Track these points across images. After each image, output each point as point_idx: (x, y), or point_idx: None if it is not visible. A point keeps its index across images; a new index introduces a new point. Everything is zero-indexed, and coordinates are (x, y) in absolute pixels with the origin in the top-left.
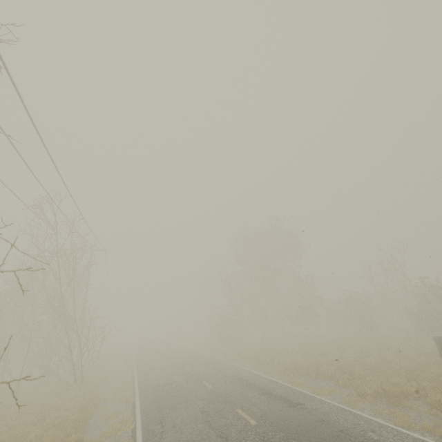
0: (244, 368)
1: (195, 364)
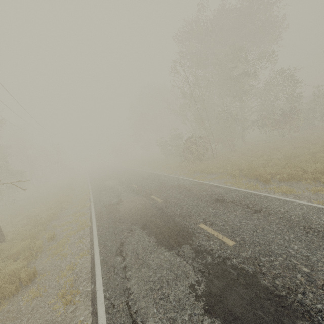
0: None
1: (207, 211)
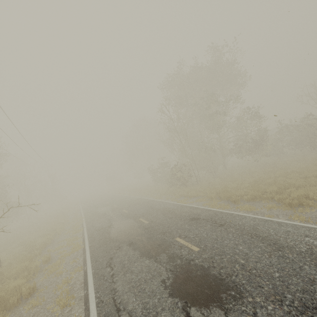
0: (296, 223)
1: (183, 227)
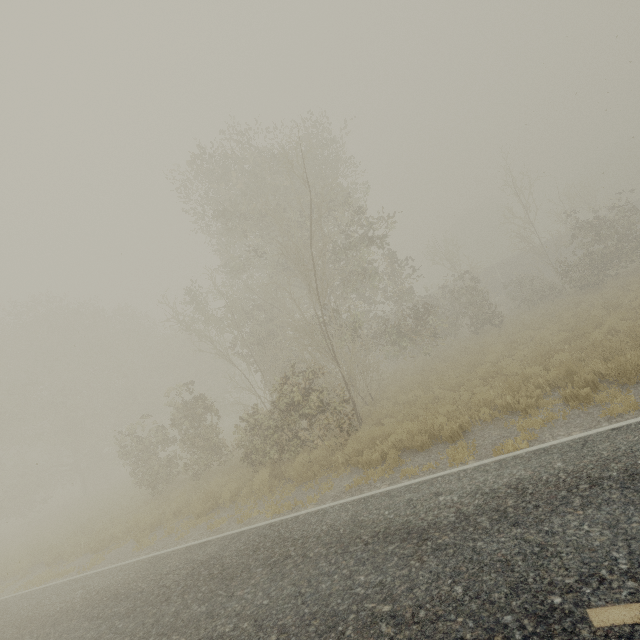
0: None
1: None
